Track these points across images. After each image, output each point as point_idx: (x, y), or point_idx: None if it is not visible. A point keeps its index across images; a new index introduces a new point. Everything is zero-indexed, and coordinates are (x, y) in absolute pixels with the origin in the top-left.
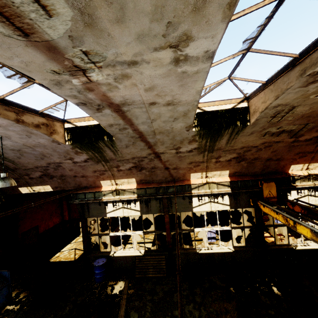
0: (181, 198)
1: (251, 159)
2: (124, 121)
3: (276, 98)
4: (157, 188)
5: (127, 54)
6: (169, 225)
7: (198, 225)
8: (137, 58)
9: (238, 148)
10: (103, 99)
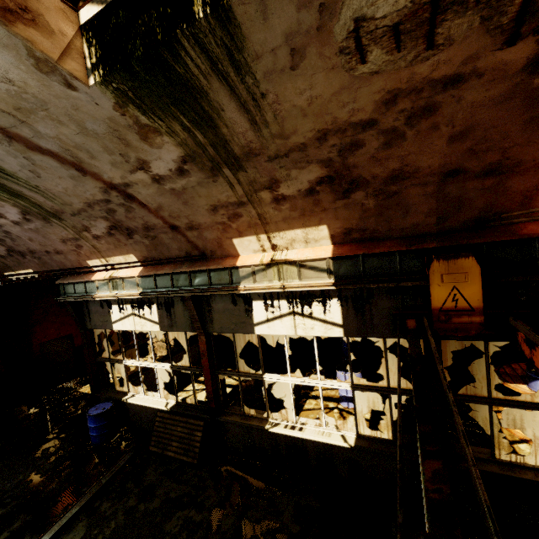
0: (229, 302)
1: (383, 181)
2: None
3: None
4: (174, 276)
5: None
6: (207, 359)
7: None
8: None
9: (311, 142)
10: None
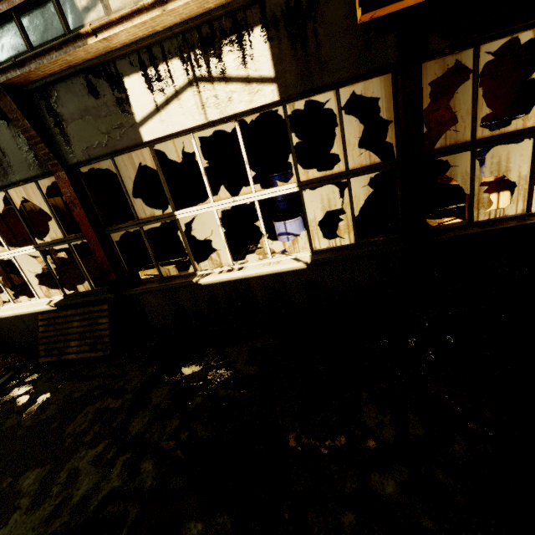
0: (85, 94)
1: None
2: None
3: None
4: None
5: None
6: (81, 209)
7: None
8: None
9: None
10: None
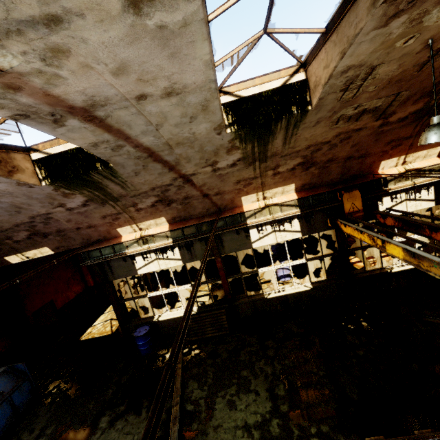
0: (234, 234)
1: (324, 162)
2: (113, 135)
3: (342, 55)
4: (198, 225)
5: (25, 0)
6: (223, 271)
7: (266, 263)
8: (54, 8)
9: (303, 149)
10: (52, 102)
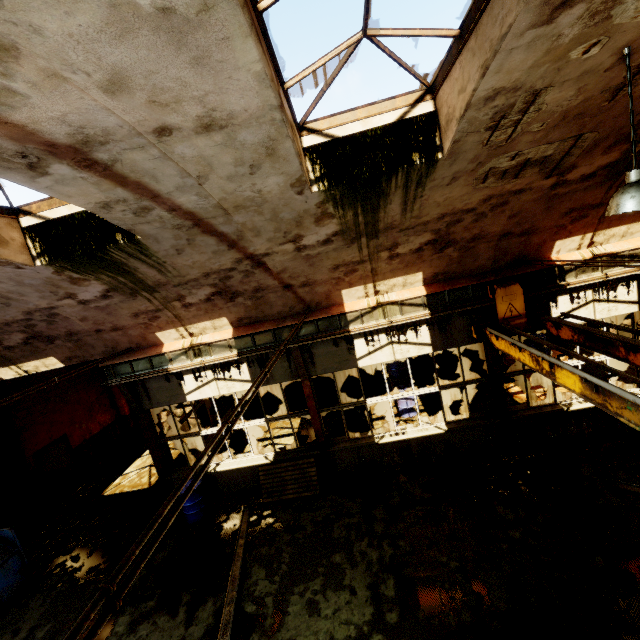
0: (331, 345)
1: (467, 241)
2: (132, 192)
3: (483, 71)
4: (276, 331)
5: None
6: (313, 400)
7: (384, 389)
8: None
9: (433, 220)
10: (16, 136)
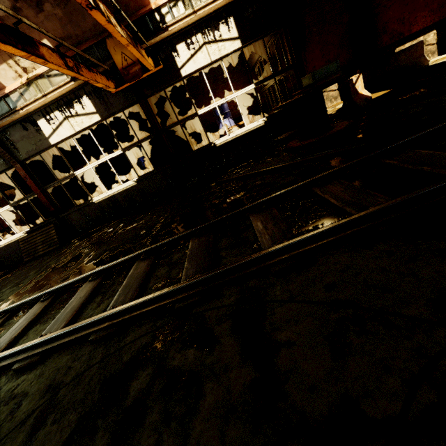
0: (22, 130)
1: None
2: None
3: None
4: None
5: None
6: (30, 179)
7: None
8: None
9: None
10: None
